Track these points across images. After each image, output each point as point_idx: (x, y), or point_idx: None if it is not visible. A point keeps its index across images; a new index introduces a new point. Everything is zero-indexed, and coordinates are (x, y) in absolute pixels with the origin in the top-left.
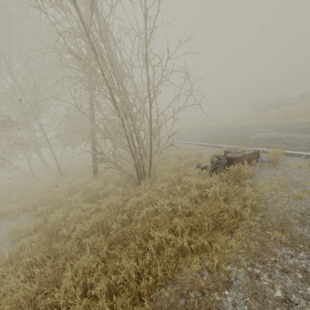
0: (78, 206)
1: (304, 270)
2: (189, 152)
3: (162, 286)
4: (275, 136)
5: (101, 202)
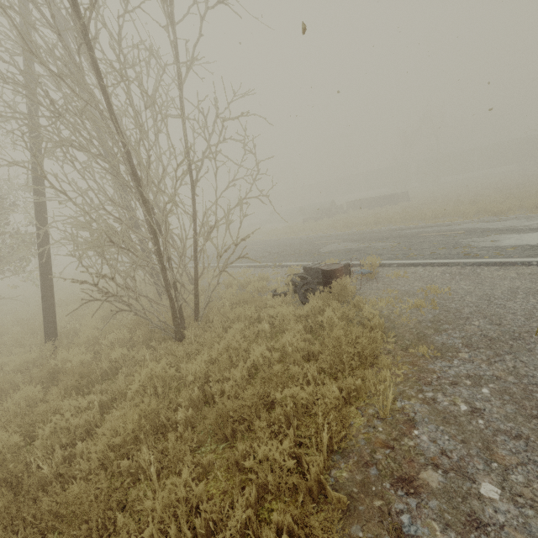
0: (54, 409)
1: (467, 375)
2: (241, 279)
3: (331, 468)
4: (351, 247)
5: (112, 386)
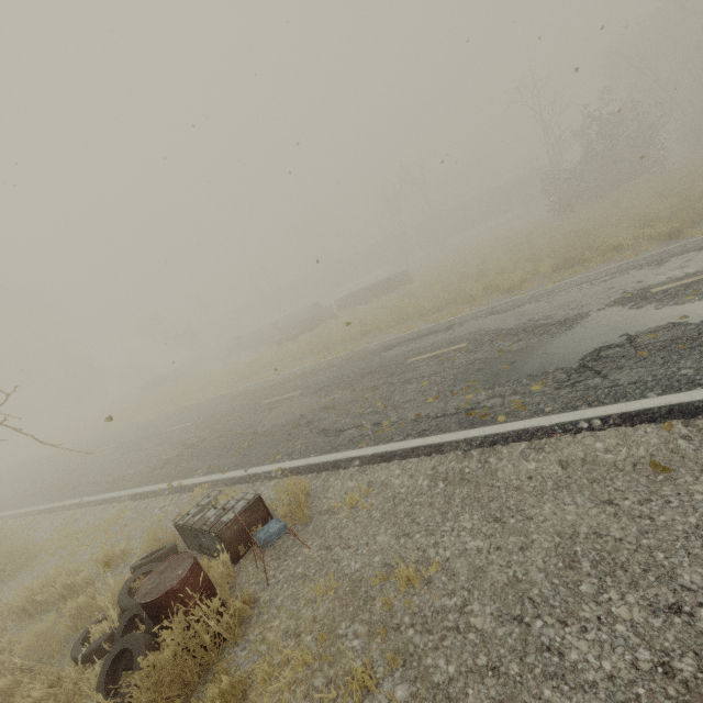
0: None
1: None
2: (92, 551)
3: None
4: (305, 411)
5: None
